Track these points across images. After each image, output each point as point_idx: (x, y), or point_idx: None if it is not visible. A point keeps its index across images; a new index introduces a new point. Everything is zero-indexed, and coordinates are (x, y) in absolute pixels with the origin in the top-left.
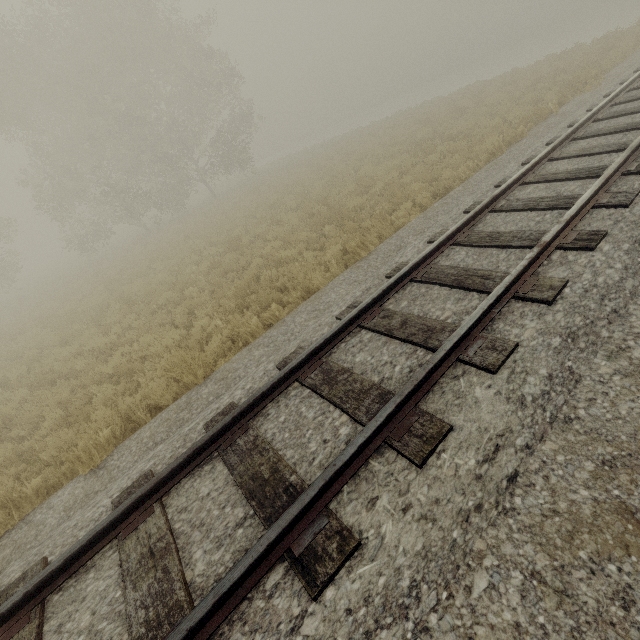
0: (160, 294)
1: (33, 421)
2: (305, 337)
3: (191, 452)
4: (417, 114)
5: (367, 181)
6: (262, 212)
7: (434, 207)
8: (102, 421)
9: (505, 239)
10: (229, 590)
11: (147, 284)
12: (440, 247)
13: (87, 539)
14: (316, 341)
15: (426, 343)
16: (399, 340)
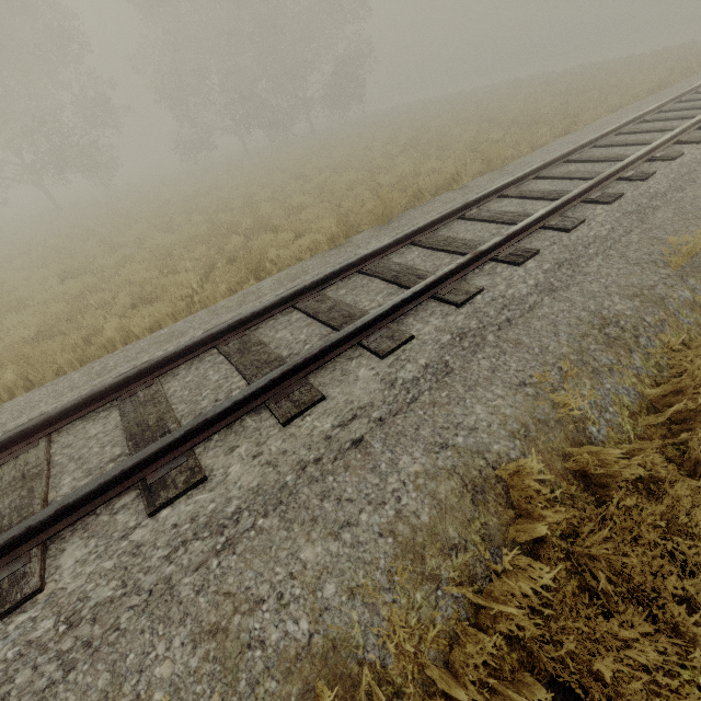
0: (364, 164)
1: (333, 204)
2: (577, 143)
3: (561, 155)
4: (532, 82)
5: (527, 110)
6: (412, 131)
7: (619, 111)
8: (438, 179)
9: (699, 106)
10: (639, 156)
11: (340, 160)
12: (653, 111)
13: (530, 170)
14: (601, 132)
15: (674, 128)
16: (653, 133)
